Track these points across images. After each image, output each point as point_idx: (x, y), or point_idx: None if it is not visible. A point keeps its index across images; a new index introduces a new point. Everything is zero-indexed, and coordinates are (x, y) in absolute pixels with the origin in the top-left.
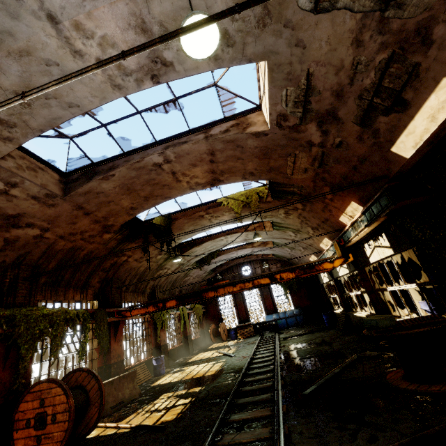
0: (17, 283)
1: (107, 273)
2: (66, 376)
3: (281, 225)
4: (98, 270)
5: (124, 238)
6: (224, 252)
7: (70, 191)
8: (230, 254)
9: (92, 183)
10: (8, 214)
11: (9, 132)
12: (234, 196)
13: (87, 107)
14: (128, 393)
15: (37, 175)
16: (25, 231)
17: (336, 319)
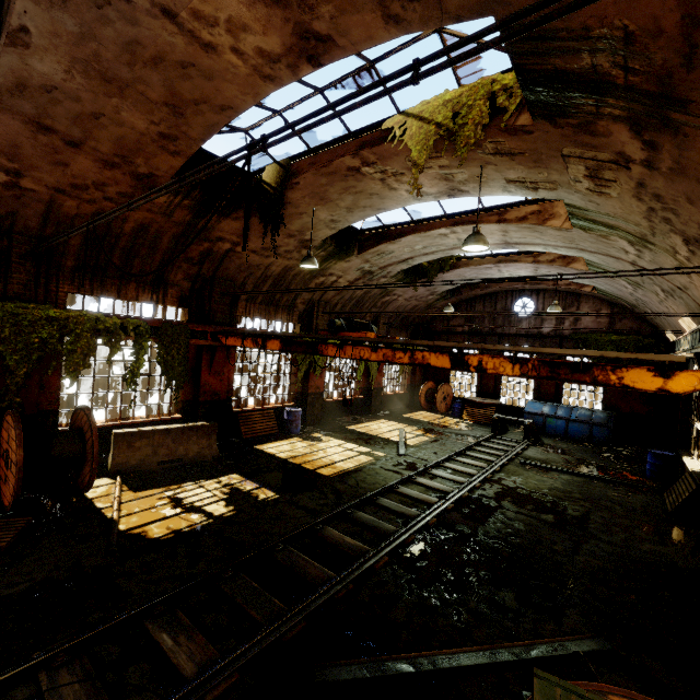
0: (8, 263)
1: (200, 267)
2: (76, 410)
3: (589, 216)
4: (178, 260)
5: (201, 207)
6: (467, 262)
7: None
8: (481, 268)
9: (5, 59)
10: None
11: None
12: (424, 110)
13: None
14: (196, 451)
15: None
16: None
17: (681, 474)
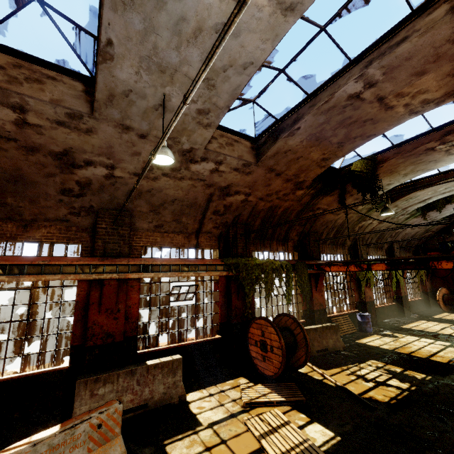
0: (236, 238)
1: (303, 227)
2: (277, 316)
3: None
4: (295, 225)
5: (317, 192)
6: None
7: (260, 156)
8: None
9: (278, 143)
10: (222, 186)
11: (207, 118)
12: None
13: (260, 60)
14: (332, 343)
15: (234, 148)
16: (235, 197)
17: None
